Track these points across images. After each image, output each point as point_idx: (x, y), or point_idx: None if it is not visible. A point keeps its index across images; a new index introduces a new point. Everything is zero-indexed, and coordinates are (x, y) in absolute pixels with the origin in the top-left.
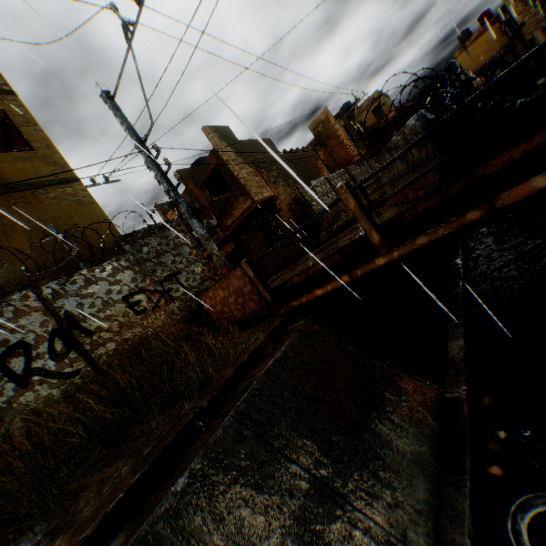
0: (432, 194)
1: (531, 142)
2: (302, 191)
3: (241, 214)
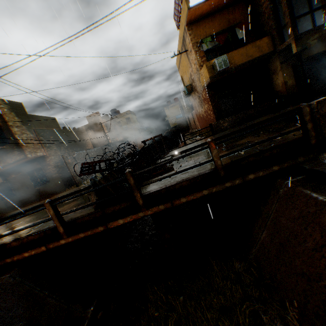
0: (90, 215)
1: (121, 205)
2: (66, 158)
3: (15, 162)
